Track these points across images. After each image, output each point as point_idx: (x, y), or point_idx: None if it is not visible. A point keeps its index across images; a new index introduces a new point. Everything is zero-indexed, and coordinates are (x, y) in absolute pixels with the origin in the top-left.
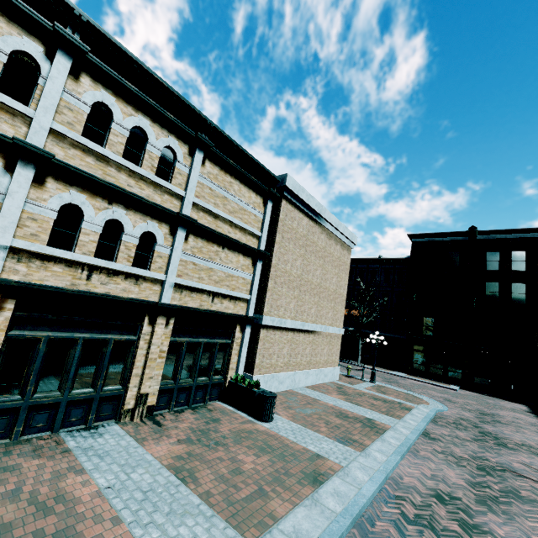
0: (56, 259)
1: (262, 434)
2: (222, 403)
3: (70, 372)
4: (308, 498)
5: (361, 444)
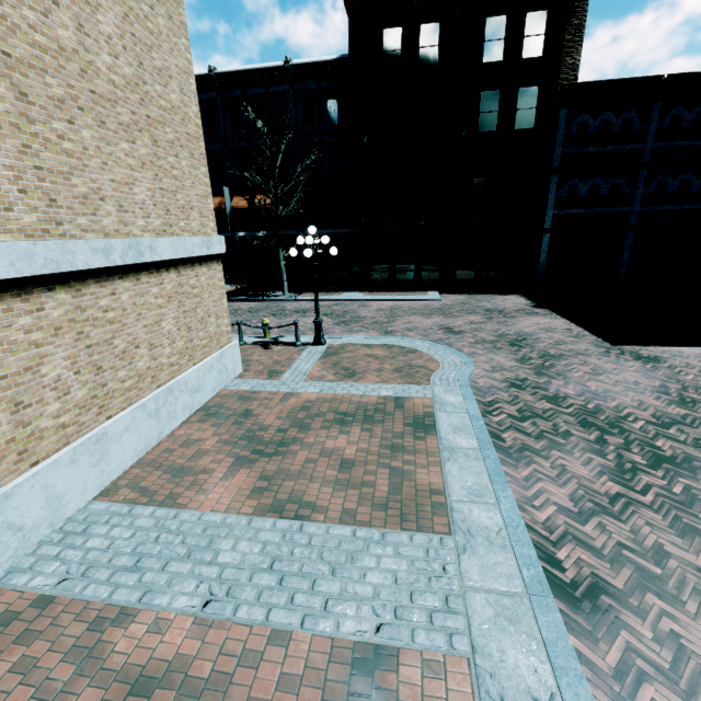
0: None
1: None
2: None
3: None
4: None
5: None
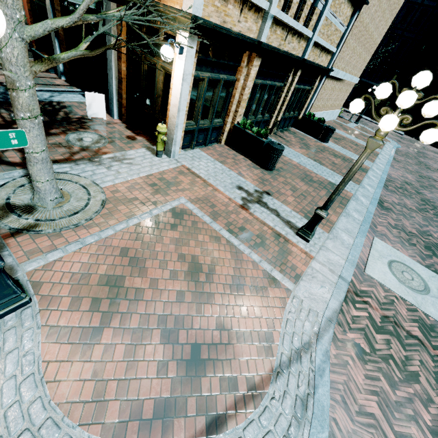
0: (280, 23)
1: (328, 149)
2: (295, 129)
3: (260, 106)
4: (365, 176)
5: (371, 159)
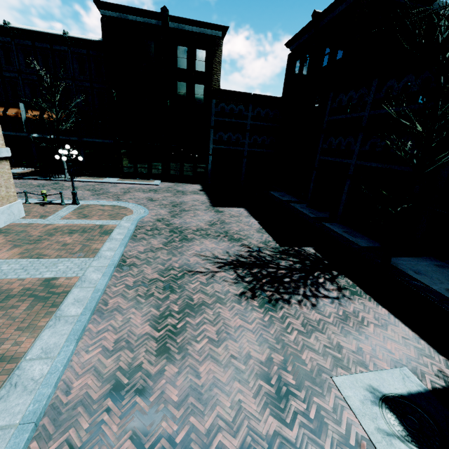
0: None
1: None
2: None
3: None
4: None
5: (13, 357)
